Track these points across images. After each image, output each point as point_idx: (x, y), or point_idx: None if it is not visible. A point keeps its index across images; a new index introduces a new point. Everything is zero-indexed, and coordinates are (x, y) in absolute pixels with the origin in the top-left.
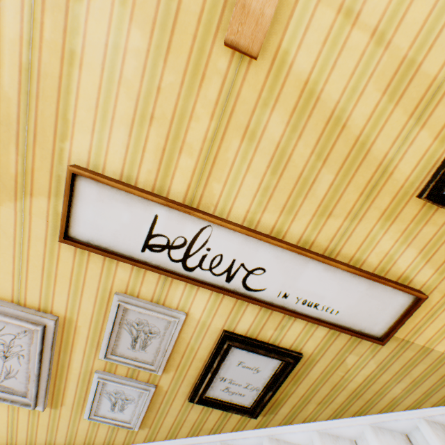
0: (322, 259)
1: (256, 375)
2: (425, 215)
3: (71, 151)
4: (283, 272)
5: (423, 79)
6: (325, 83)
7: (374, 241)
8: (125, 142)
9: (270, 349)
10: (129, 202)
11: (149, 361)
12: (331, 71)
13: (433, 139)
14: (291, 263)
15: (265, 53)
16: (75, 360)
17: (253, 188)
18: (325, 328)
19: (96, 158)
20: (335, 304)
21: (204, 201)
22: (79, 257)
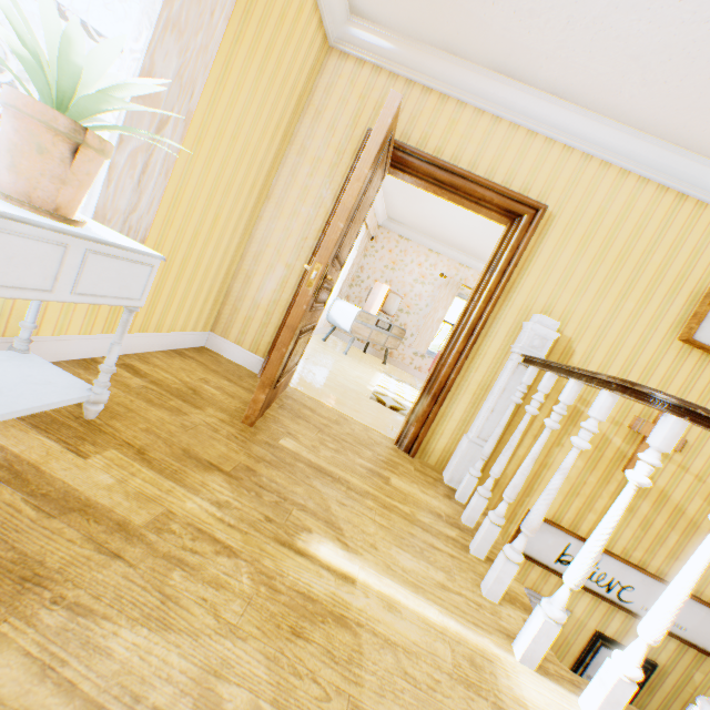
0: None
1: None
2: None
3: (528, 501)
4: (645, 591)
5: None
6: (671, 491)
7: (706, 579)
8: (559, 502)
9: None
10: (555, 533)
11: None
12: (674, 487)
13: None
14: (651, 585)
15: None
16: None
17: (628, 535)
18: (674, 641)
19: None
20: (682, 622)
21: None
22: None
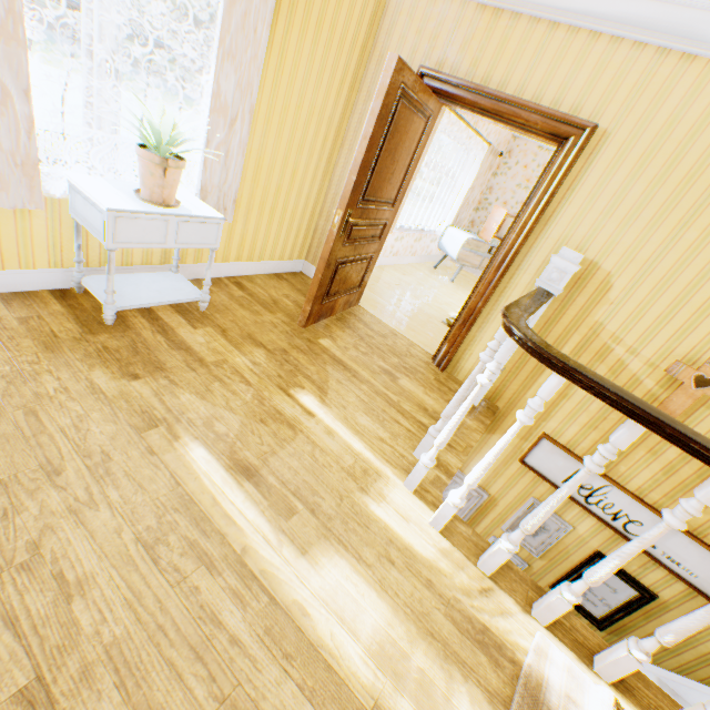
0: (688, 534)
1: (611, 594)
2: None
3: (544, 426)
4: None
5: None
6: None
7: None
8: (575, 432)
9: (630, 578)
10: (565, 457)
11: (532, 546)
12: None
13: None
14: None
15: None
16: (483, 522)
17: (646, 476)
18: (682, 585)
19: (556, 432)
20: (694, 569)
21: (611, 471)
22: (520, 470)
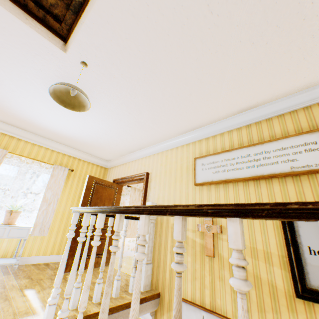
0: None
1: None
2: (309, 307)
3: None
4: None
5: (260, 251)
6: None
7: None
8: (191, 287)
9: None
10: (194, 310)
11: None
12: None
13: (280, 269)
14: None
15: (215, 254)
16: None
17: (229, 299)
18: None
19: (185, 293)
20: None
21: (216, 307)
22: None
